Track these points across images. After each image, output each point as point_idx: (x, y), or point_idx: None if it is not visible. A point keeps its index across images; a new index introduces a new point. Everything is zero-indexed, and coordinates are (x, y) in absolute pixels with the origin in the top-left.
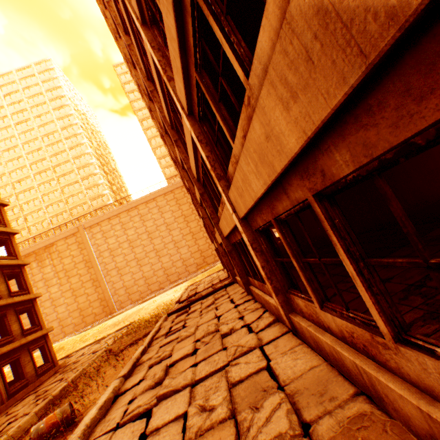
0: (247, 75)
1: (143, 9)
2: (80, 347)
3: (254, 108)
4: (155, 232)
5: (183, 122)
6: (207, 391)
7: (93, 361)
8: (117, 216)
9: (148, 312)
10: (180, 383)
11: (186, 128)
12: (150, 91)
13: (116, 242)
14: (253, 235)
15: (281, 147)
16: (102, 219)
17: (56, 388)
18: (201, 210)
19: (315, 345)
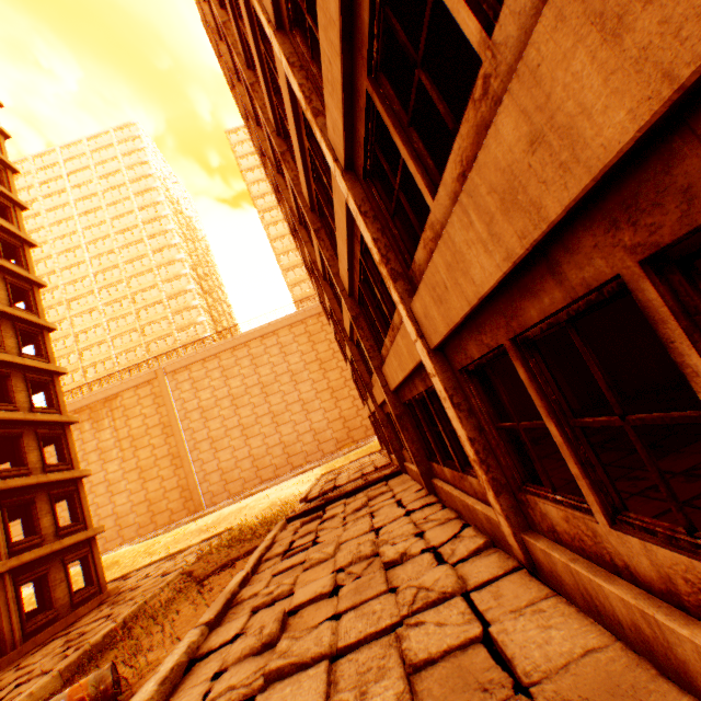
0: (487, 29)
1: (279, 3)
2: (144, 563)
3: (496, 100)
4: (273, 385)
5: (334, 189)
6: (362, 674)
7: (160, 589)
8: (216, 356)
9: (255, 514)
10: (309, 650)
11: (338, 199)
12: (280, 152)
13: (212, 397)
14: (454, 380)
15: (574, 151)
16: (193, 360)
17: (97, 630)
18: (351, 348)
19: (586, 601)
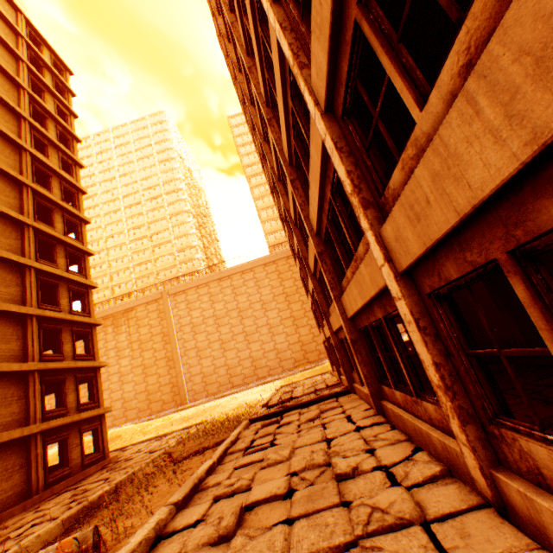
0: None
1: None
2: (139, 440)
3: None
4: (248, 310)
5: (312, 135)
6: None
7: (146, 463)
8: (206, 284)
9: (225, 412)
10: None
11: (315, 144)
12: (267, 119)
13: (200, 316)
14: (420, 304)
15: None
16: (189, 287)
17: (96, 490)
18: (313, 282)
19: None
